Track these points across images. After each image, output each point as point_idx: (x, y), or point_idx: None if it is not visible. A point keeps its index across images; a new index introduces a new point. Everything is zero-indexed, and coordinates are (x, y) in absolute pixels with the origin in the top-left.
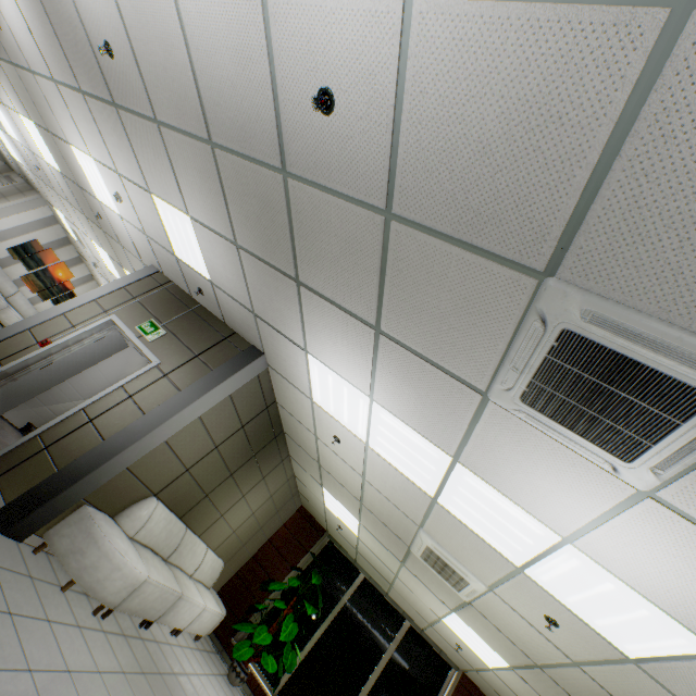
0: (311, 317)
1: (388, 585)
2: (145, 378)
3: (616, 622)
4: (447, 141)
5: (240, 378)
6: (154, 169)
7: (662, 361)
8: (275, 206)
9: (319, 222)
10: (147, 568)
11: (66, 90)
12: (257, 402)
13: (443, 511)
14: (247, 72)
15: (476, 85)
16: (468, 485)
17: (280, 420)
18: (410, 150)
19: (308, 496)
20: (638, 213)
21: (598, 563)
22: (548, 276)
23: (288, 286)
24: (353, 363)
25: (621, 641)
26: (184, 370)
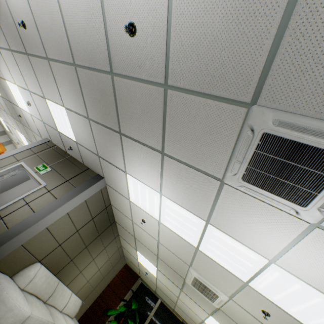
0: (128, 152)
1: (174, 304)
2: (37, 193)
3: (302, 308)
4: (195, 39)
5: (91, 191)
6: (47, 84)
7: (320, 141)
8: (108, 93)
9: (130, 97)
10: (31, 308)
11: (3, 51)
12: (100, 205)
13: (202, 254)
14: (92, 22)
15: (209, 4)
16: (215, 236)
17: (113, 215)
18: (176, 47)
19: (129, 257)
20: (300, 58)
21: (290, 273)
22: (253, 105)
23: (115, 137)
24: (151, 175)
25: (306, 319)
26: (60, 188)
